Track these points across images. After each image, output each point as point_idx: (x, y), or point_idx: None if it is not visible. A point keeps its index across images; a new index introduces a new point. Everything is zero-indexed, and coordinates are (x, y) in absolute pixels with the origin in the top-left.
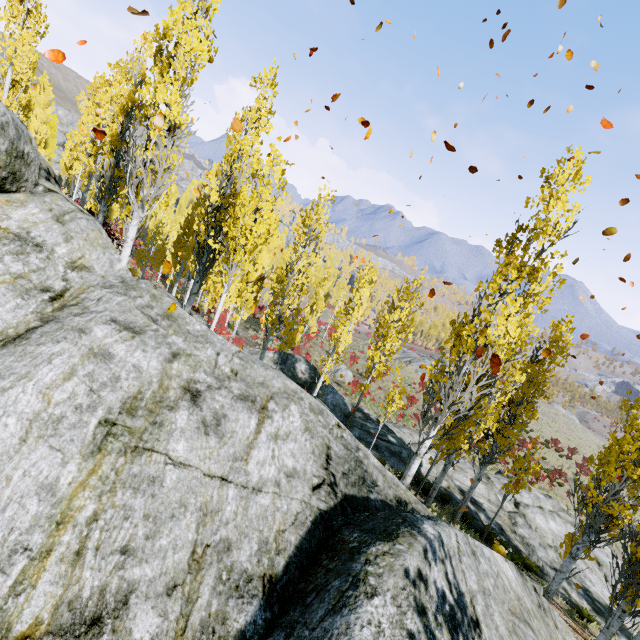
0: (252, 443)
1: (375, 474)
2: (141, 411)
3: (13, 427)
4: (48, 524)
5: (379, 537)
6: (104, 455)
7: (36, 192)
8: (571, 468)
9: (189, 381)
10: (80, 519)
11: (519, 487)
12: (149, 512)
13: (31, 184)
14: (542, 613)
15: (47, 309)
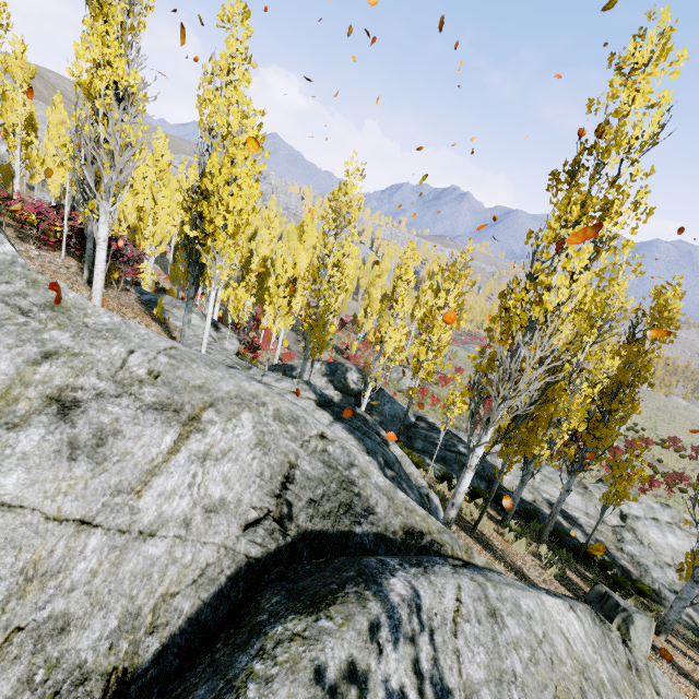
0: (158, 467)
1: (375, 498)
2: None
3: None
4: None
5: (297, 607)
6: None
7: None
8: (696, 470)
9: (63, 388)
10: None
11: (621, 497)
12: None
13: None
14: (633, 677)
15: None
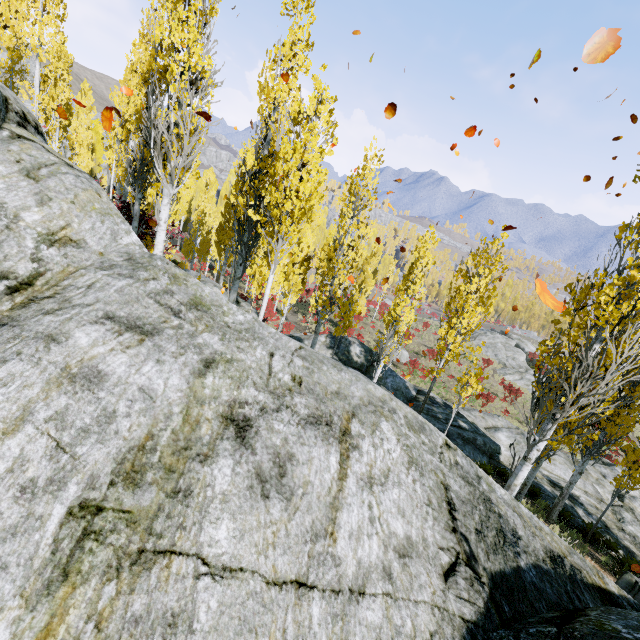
0: (337, 499)
1: (510, 516)
2: (151, 473)
3: None
4: None
5: None
6: (73, 586)
7: None
8: None
9: (231, 404)
10: None
11: (635, 483)
12: None
13: None
14: None
15: (1, 306)
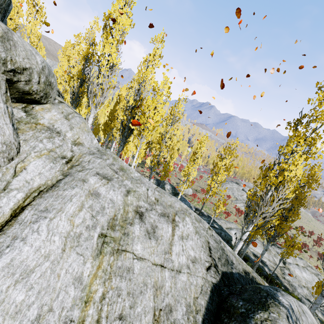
0: (171, 242)
1: (231, 256)
2: (117, 227)
3: (57, 242)
4: (80, 303)
5: (259, 307)
6: (103, 256)
7: (55, 103)
8: (310, 242)
9: (137, 207)
10: (96, 298)
11: (289, 255)
12: (129, 290)
13: (52, 99)
14: None
15: (65, 168)
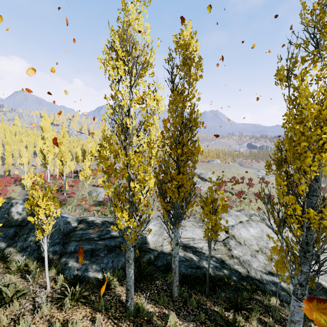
0: None
1: None
2: None
3: None
4: None
5: None
6: None
7: None
8: (245, 187)
9: None
10: None
11: (216, 229)
12: None
13: None
14: None
15: None
